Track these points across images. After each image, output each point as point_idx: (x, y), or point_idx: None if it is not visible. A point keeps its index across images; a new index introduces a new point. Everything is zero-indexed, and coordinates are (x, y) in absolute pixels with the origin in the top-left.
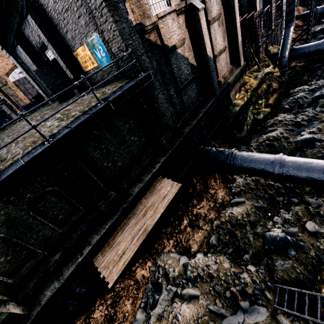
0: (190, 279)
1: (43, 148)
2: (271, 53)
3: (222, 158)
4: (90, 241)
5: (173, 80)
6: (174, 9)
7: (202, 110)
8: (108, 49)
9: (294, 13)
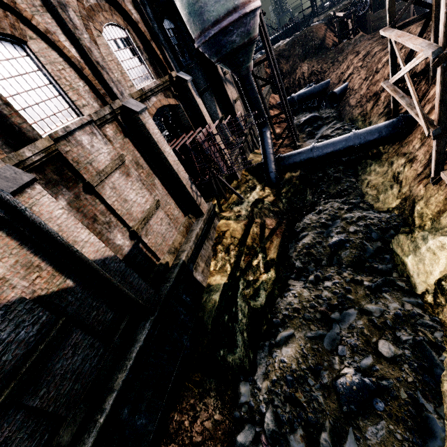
0: None
1: None
2: (254, 166)
3: None
4: None
5: None
6: None
7: (118, 376)
8: None
9: (264, 115)
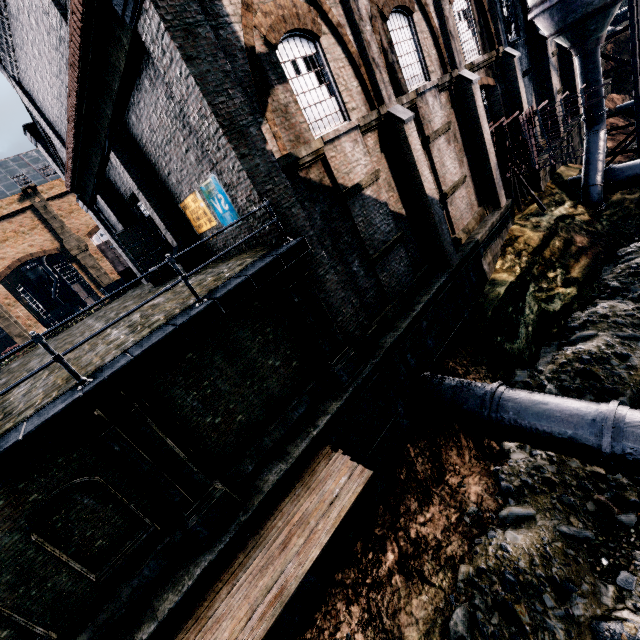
0: None
1: (67, 403)
2: (565, 180)
3: (471, 403)
4: (156, 609)
5: (358, 244)
6: (357, 125)
7: (422, 297)
8: (233, 198)
9: (603, 108)
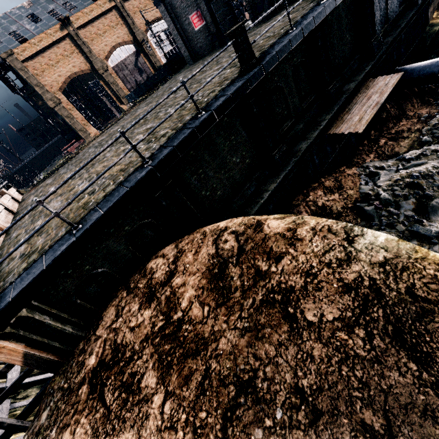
0: (411, 159)
1: None
2: None
3: (431, 66)
4: (323, 119)
5: None
6: None
7: (403, 21)
8: None
9: None
